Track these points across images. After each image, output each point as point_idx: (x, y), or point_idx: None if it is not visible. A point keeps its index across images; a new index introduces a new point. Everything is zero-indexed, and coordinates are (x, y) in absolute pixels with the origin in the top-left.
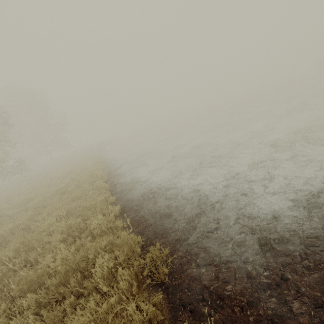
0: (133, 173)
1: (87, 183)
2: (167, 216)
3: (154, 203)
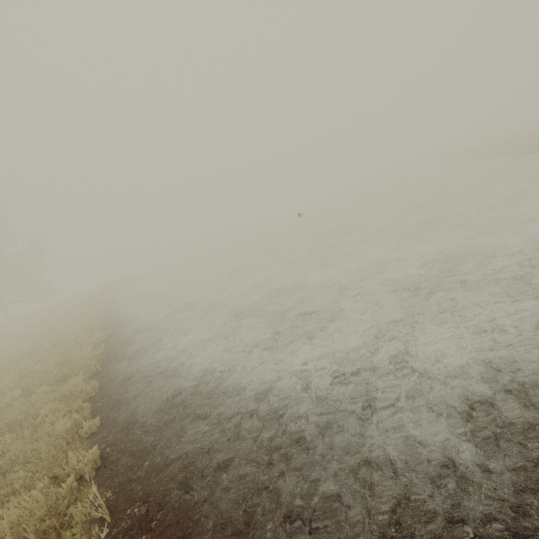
0: (154, 352)
1: (50, 381)
2: (199, 477)
3: (178, 436)
